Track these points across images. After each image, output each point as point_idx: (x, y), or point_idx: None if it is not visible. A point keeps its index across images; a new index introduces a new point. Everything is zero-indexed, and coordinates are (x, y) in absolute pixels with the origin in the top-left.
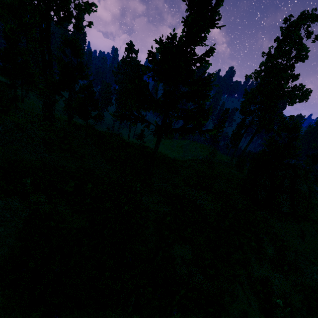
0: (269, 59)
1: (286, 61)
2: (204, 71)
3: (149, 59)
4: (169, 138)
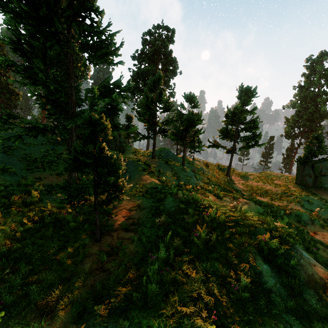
0: (300, 90)
1: (319, 89)
2: (253, 116)
3: (225, 117)
4: (237, 154)
